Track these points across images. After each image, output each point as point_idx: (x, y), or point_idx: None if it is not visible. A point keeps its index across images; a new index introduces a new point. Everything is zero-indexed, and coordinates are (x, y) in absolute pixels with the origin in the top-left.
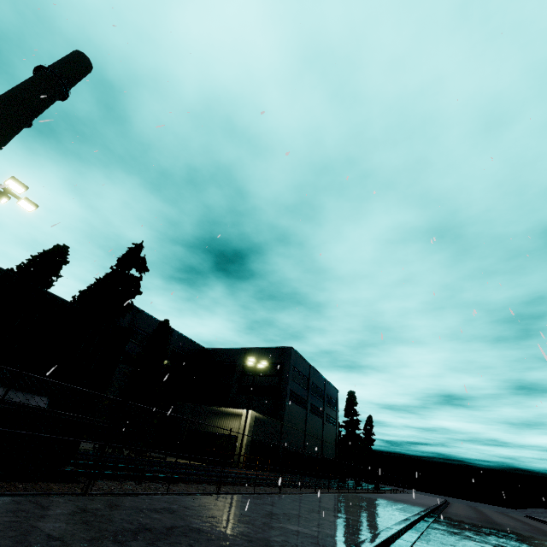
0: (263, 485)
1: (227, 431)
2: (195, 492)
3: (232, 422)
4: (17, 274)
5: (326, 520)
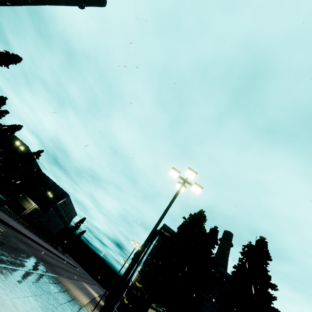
0: (23, 225)
1: (25, 205)
2: (12, 219)
3: (29, 204)
4: (1, 129)
5: (28, 234)
